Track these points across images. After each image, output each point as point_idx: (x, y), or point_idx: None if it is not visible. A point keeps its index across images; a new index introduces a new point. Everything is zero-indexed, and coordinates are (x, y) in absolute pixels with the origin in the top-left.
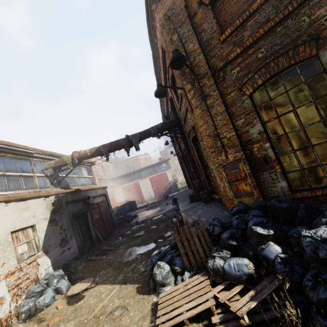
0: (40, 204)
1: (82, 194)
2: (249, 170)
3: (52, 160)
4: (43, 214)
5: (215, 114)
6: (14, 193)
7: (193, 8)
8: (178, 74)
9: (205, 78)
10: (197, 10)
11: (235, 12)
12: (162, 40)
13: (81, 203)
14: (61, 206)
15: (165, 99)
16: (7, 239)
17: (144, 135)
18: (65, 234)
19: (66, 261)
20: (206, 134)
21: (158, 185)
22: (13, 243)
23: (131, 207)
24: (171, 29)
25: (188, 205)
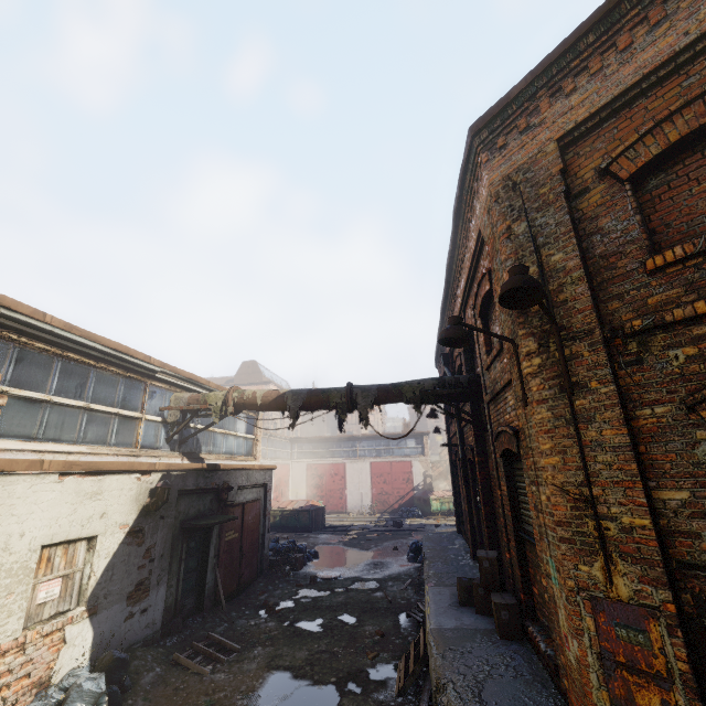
0: (126, 487)
1: (218, 478)
2: (684, 663)
3: (188, 389)
4: (124, 513)
5: (593, 442)
6: (88, 451)
7: (581, 179)
8: None
9: (582, 343)
10: (591, 185)
11: (704, 210)
12: (485, 221)
13: (210, 498)
14: (164, 503)
15: None
16: (27, 563)
17: (387, 394)
18: (150, 571)
19: (127, 643)
20: (555, 481)
21: (385, 485)
22: (36, 574)
23: (313, 522)
24: (515, 210)
25: (451, 610)
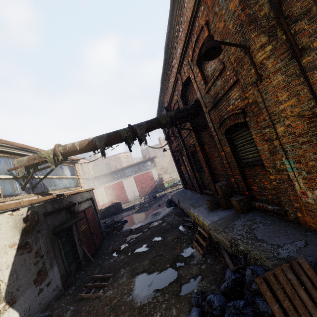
0: (3, 222)
1: (65, 201)
2: None
3: (24, 156)
4: (8, 238)
5: None
6: None
7: None
8: (235, 25)
9: (303, 21)
10: None
11: None
12: None
13: (64, 213)
14: (37, 223)
15: (171, 85)
16: None
17: (152, 124)
18: (43, 263)
19: (44, 305)
20: (293, 113)
21: (143, 184)
22: None
23: (117, 209)
24: None
25: (210, 213)
